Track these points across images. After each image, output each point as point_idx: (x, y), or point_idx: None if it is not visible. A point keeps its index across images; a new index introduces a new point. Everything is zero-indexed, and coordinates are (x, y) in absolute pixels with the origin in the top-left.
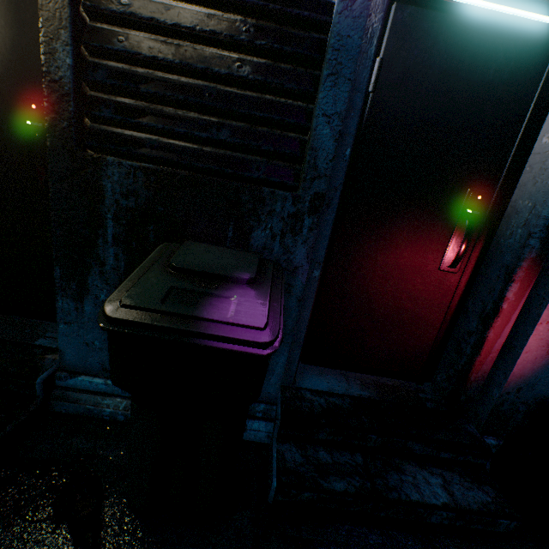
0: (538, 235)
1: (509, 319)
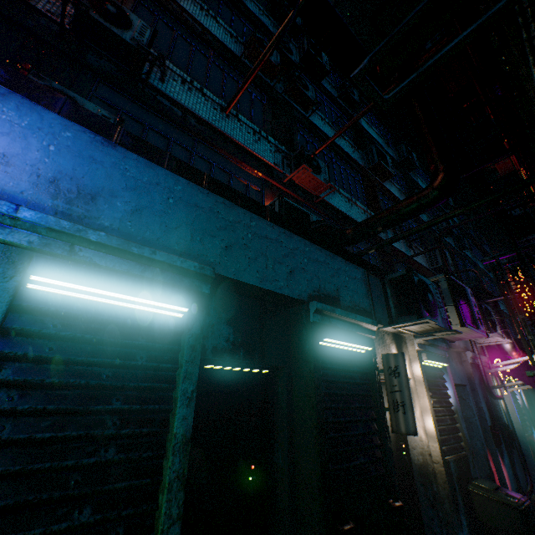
0: (484, 443)
1: (495, 473)
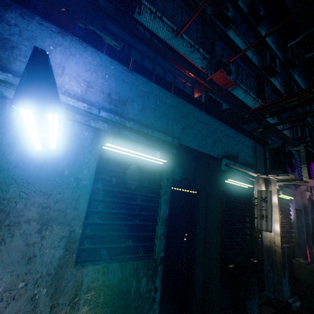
0: (306, 241)
1: (308, 257)
